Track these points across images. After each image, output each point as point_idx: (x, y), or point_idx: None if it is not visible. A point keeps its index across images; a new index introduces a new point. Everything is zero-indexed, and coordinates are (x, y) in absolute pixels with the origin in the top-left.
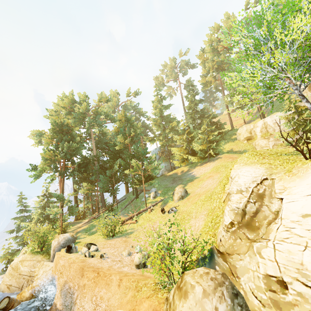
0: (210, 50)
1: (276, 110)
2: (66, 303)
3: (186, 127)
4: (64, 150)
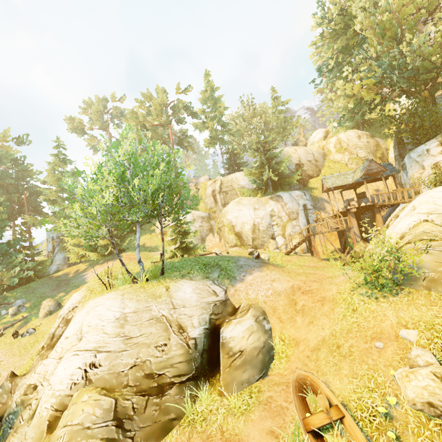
0: (135, 122)
1: None
2: None
3: None
4: None
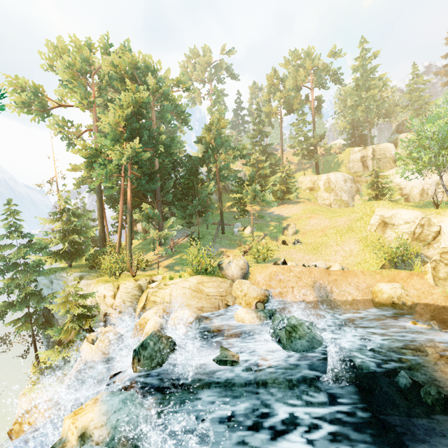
0: (292, 80)
1: (323, 168)
2: (320, 295)
3: (256, 160)
4: (161, 149)
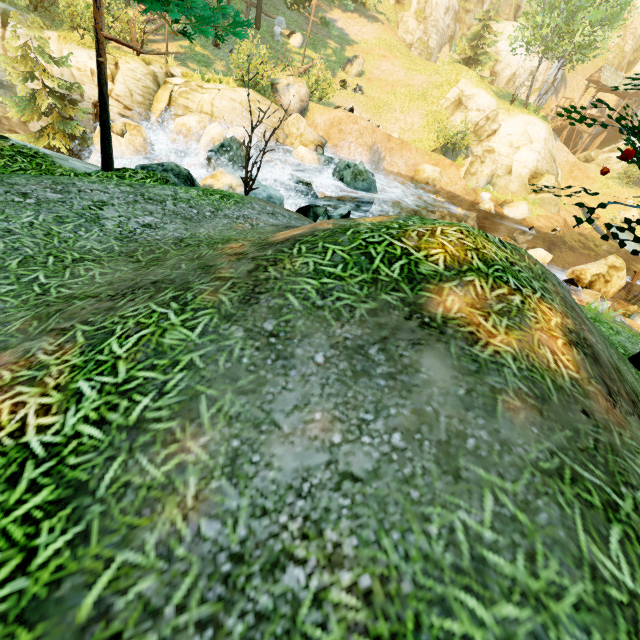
0: None
1: None
2: (373, 159)
3: None
4: None
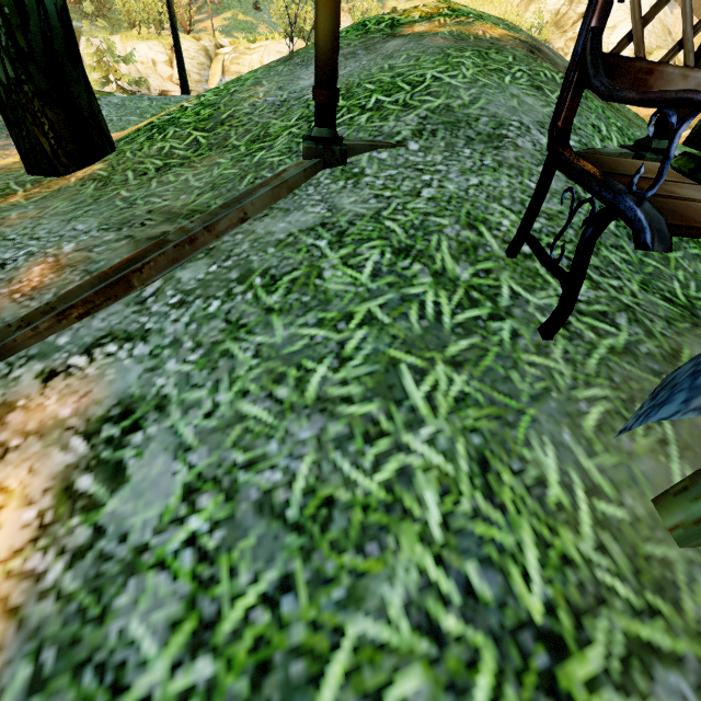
0: None
1: None
2: None
3: None
4: None
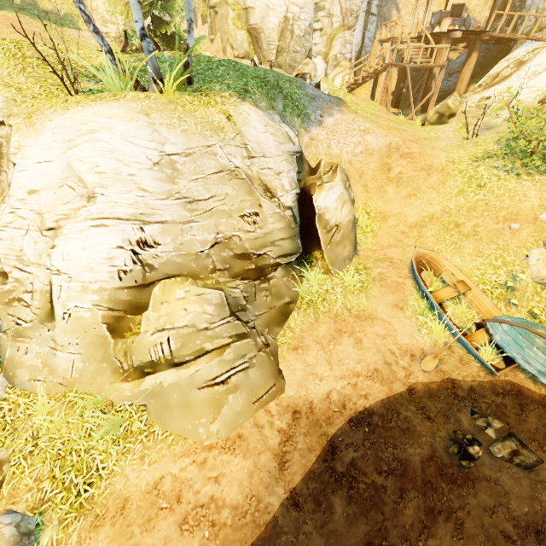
0: None
1: None
2: None
3: None
4: None
